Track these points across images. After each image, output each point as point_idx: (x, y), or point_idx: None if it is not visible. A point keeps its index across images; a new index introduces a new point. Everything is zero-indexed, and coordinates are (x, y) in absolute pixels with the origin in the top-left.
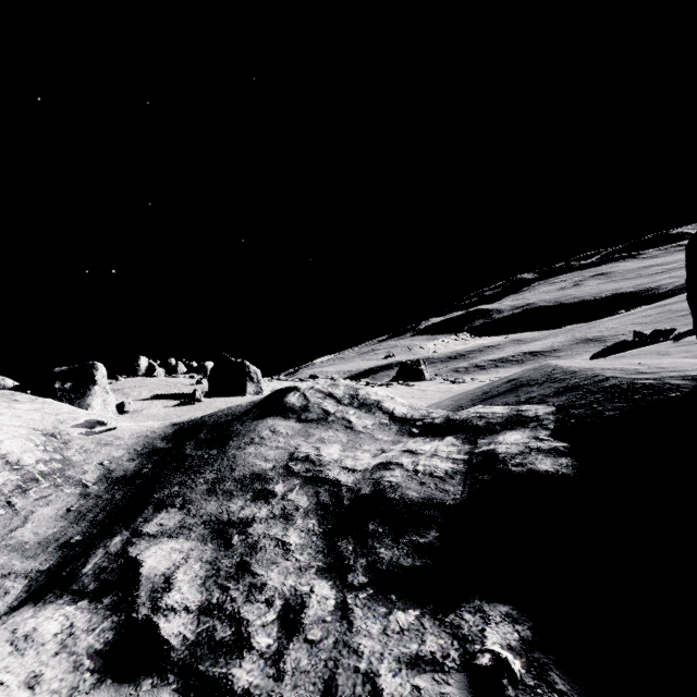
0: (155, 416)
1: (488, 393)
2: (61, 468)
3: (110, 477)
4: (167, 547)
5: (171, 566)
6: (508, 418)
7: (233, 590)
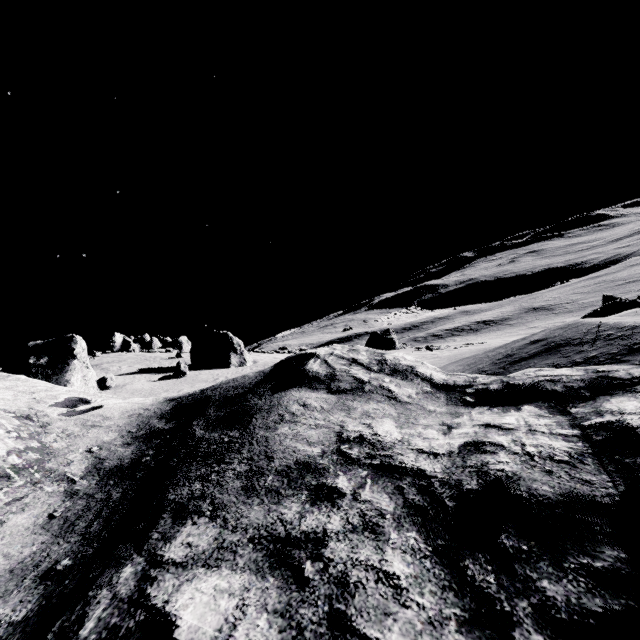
0: (140, 391)
1: (513, 356)
2: (39, 460)
3: (102, 468)
4: (207, 586)
5: (222, 625)
6: (592, 381)
7: None
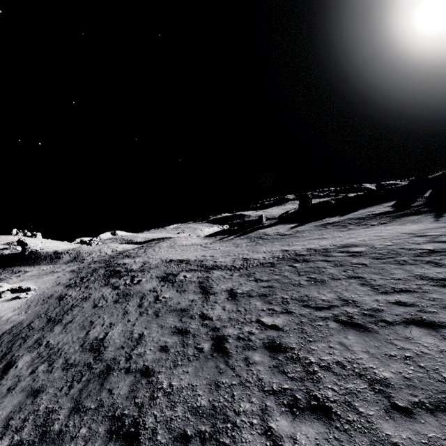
0: None
1: None
2: None
3: None
4: None
5: None
6: None
7: None
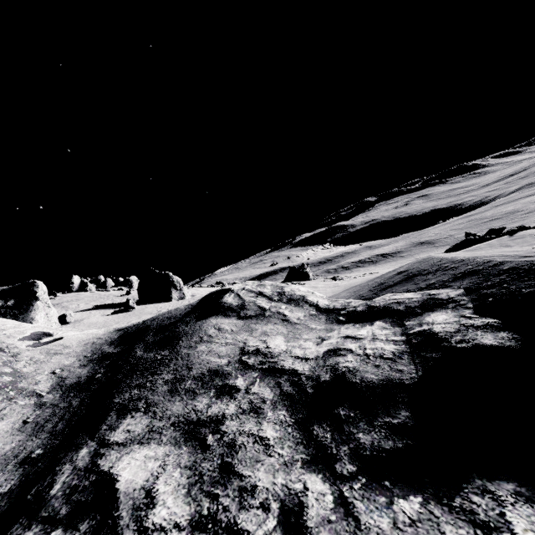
0: (95, 324)
1: (384, 284)
2: (12, 381)
3: (64, 385)
4: (140, 455)
5: (149, 477)
6: (424, 302)
7: (223, 497)
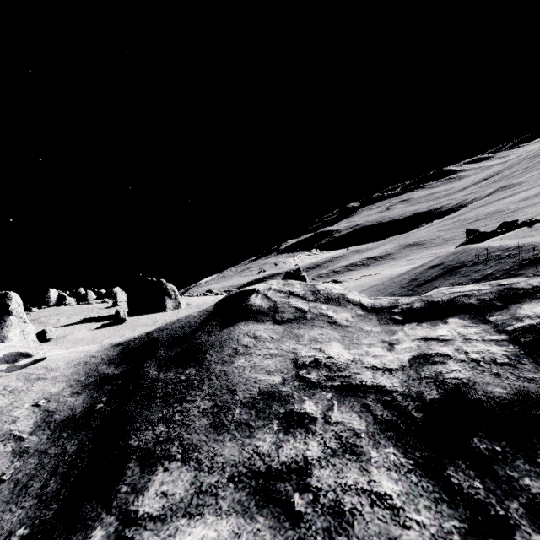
0: (82, 340)
1: (418, 279)
2: None
3: (52, 421)
4: (193, 539)
5: None
6: (500, 293)
7: None
